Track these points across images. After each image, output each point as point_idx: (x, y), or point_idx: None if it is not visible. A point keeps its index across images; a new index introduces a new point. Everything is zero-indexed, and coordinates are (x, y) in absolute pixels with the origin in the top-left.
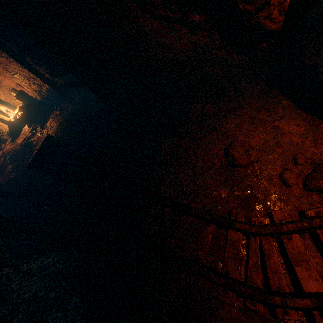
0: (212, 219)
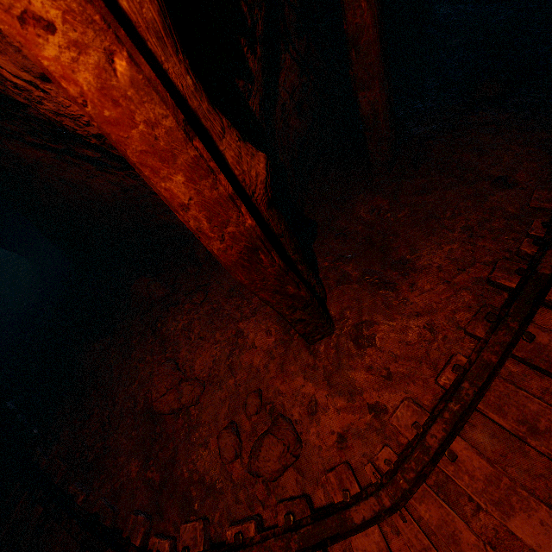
0: (85, 543)
